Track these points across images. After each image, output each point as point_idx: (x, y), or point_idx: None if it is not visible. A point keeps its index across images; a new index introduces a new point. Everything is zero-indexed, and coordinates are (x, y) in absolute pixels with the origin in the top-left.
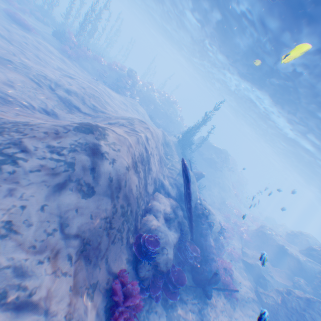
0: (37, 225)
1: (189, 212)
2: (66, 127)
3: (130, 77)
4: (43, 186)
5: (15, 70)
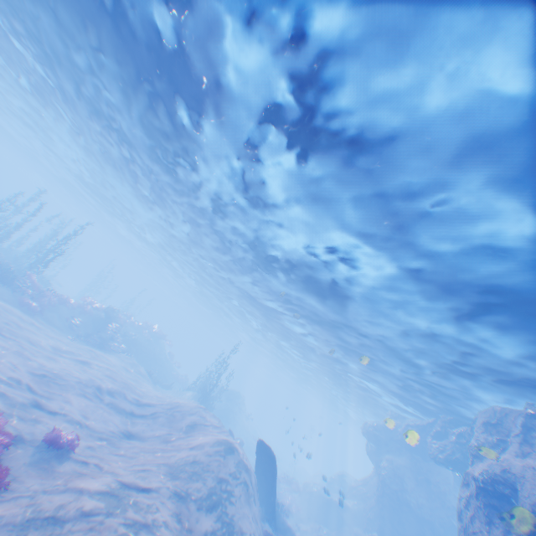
0: (256, 529)
1: (273, 492)
2: (220, 452)
3: (113, 320)
4: (245, 502)
5: (63, 387)
